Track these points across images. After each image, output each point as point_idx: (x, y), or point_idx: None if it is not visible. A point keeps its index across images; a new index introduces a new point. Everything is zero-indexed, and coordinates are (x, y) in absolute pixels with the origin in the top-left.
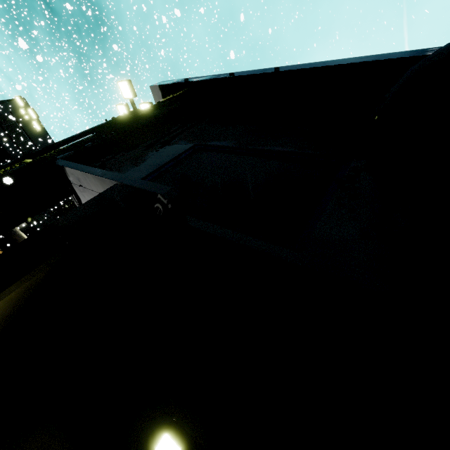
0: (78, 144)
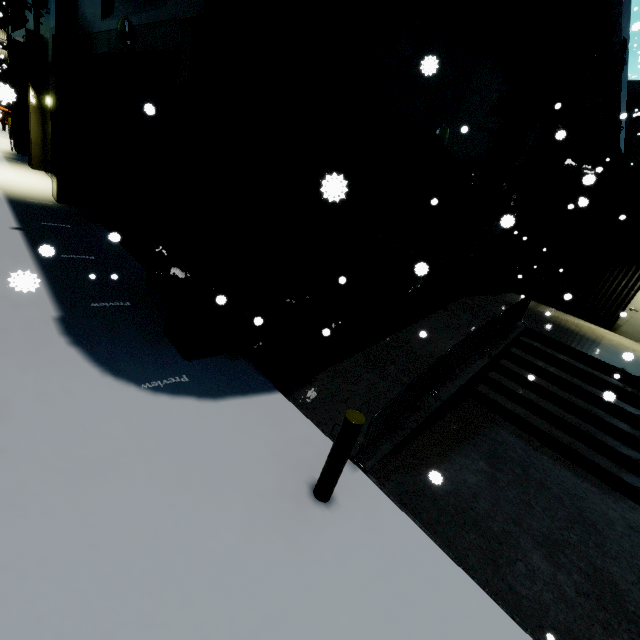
0: (7, 14)
